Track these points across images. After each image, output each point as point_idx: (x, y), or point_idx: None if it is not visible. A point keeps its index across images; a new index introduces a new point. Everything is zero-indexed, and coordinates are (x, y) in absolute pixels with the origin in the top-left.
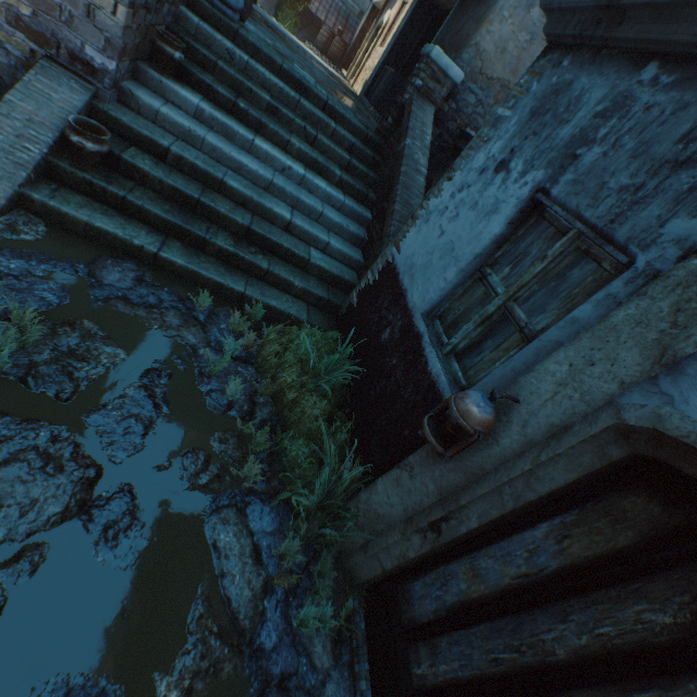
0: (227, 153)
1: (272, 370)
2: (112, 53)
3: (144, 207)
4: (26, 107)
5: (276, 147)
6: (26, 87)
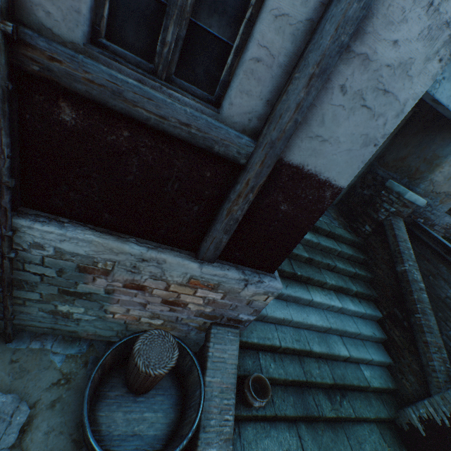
0: (304, 322)
1: None
2: (255, 313)
3: (285, 415)
4: (216, 379)
5: (317, 289)
6: (212, 361)
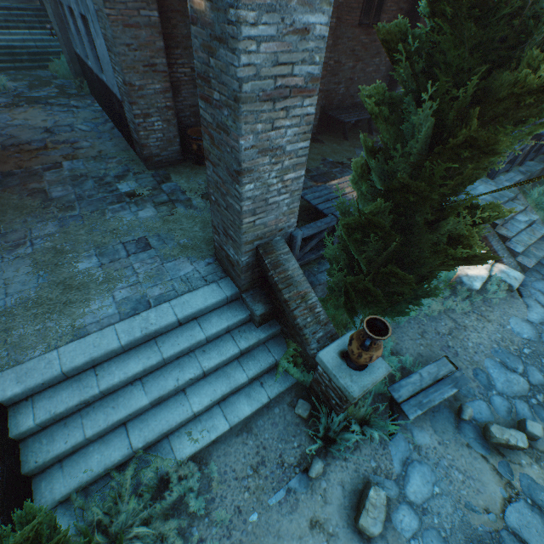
0: (8, 39)
1: (52, 69)
2: None
3: (4, 59)
4: None
5: (17, 31)
6: None
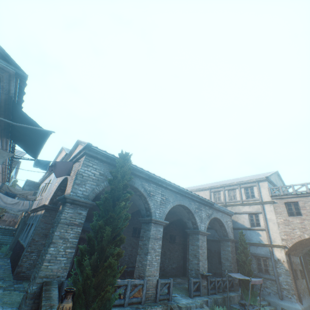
0: None
1: None
2: None
3: None
4: None
5: None
6: None
